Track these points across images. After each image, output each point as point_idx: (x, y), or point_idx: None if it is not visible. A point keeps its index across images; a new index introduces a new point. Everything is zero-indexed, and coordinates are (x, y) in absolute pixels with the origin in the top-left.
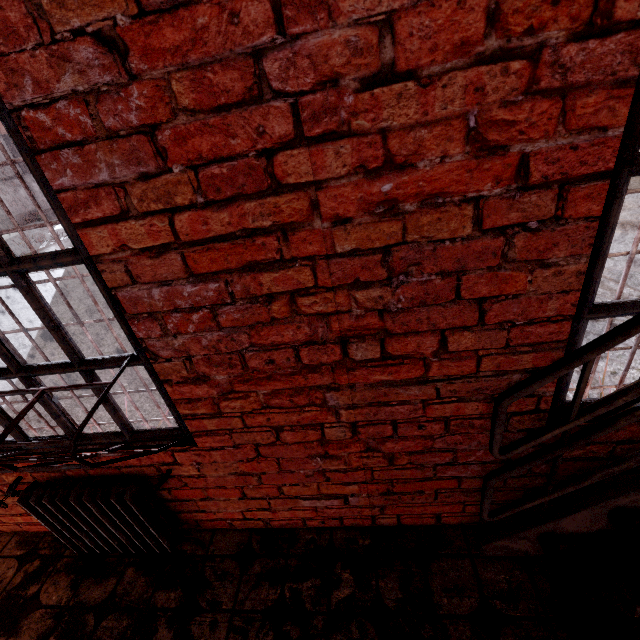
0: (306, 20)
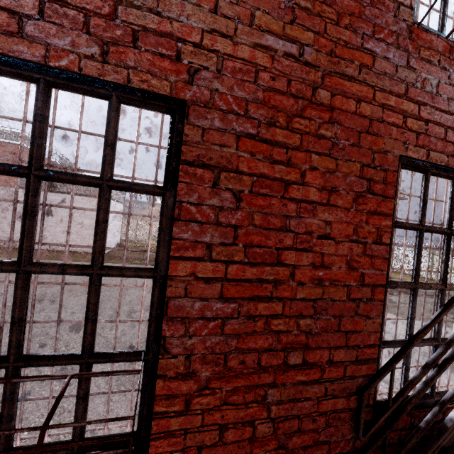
0: (305, 213)
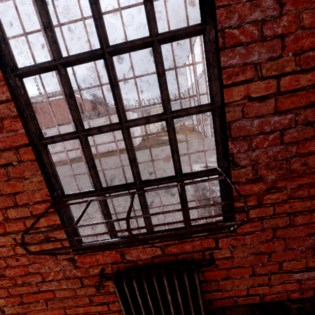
0: None
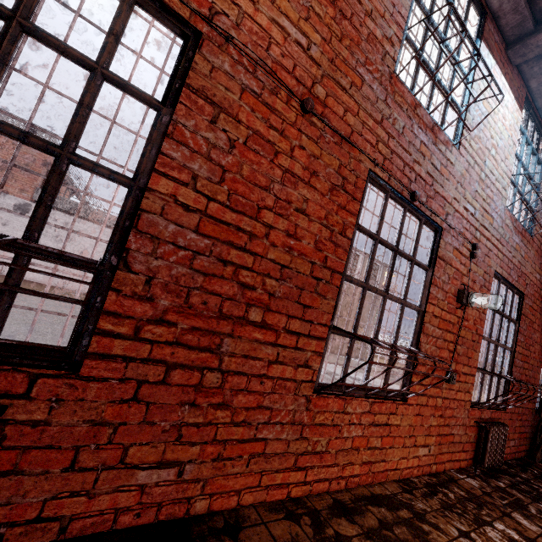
0: (534, 333)
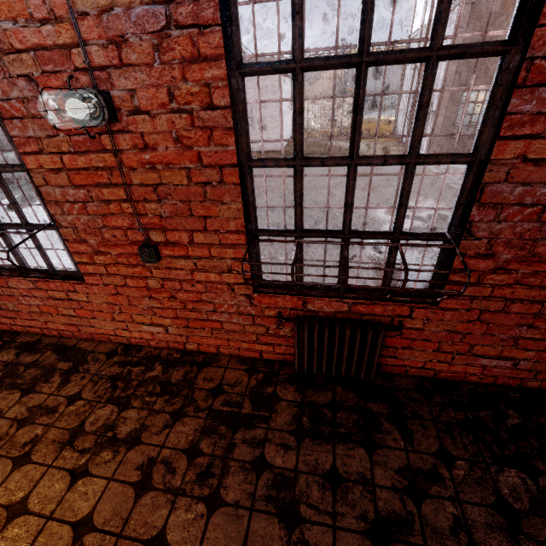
0: None
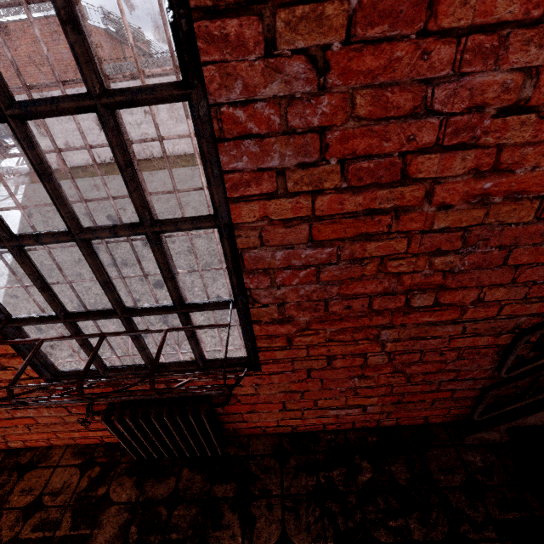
0: (476, 63)
